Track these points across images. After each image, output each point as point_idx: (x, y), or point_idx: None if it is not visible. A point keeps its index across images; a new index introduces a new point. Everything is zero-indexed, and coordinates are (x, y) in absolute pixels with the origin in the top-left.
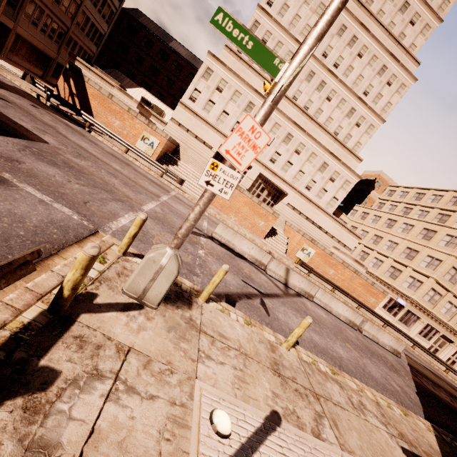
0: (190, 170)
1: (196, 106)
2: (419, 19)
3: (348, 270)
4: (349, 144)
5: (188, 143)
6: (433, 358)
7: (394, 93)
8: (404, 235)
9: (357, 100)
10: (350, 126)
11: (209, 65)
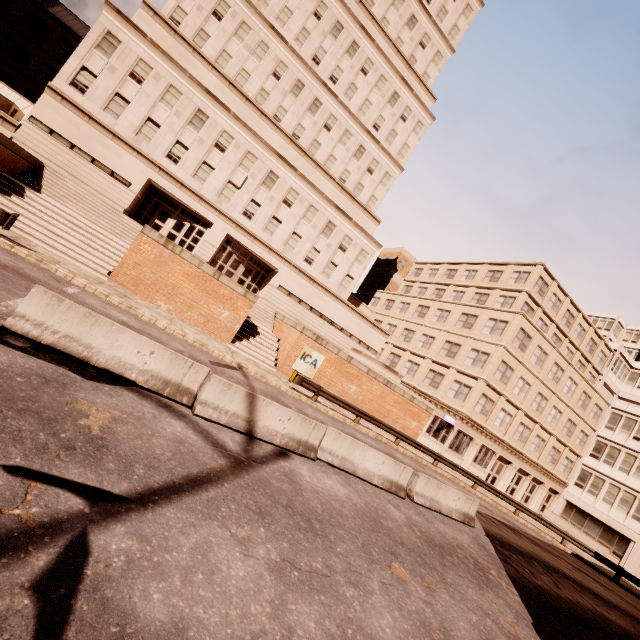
0: (59, 209)
1: (87, 100)
2: (430, 43)
3: (376, 382)
4: (361, 198)
5: (76, 172)
6: (500, 497)
7: (411, 132)
8: (441, 325)
9: (366, 135)
10: (360, 171)
11: (111, 28)
